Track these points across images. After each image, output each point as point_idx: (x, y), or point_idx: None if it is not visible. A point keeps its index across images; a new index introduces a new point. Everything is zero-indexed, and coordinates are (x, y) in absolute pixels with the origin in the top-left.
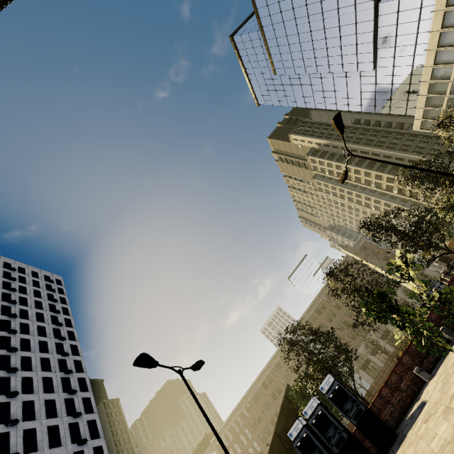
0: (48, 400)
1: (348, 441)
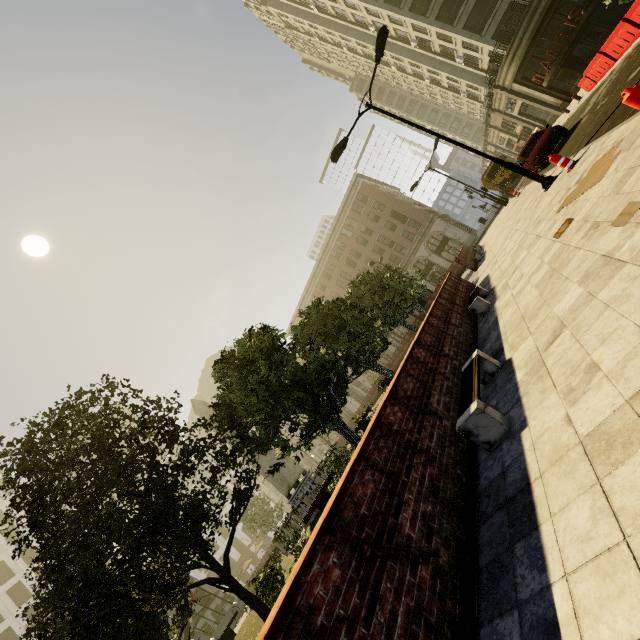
0: None
1: None
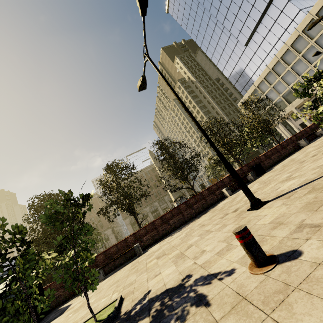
0: None
1: None
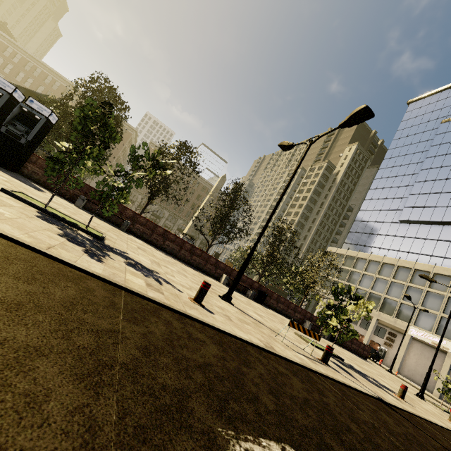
0: None
1: None
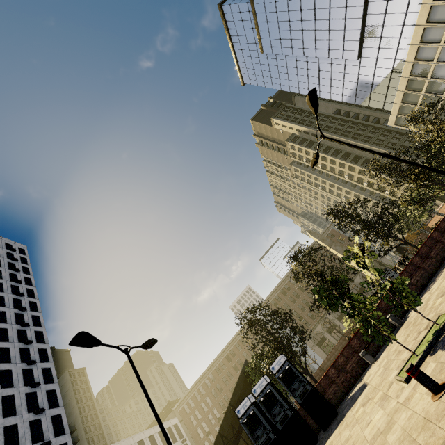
0: (4, 370)
1: (292, 419)
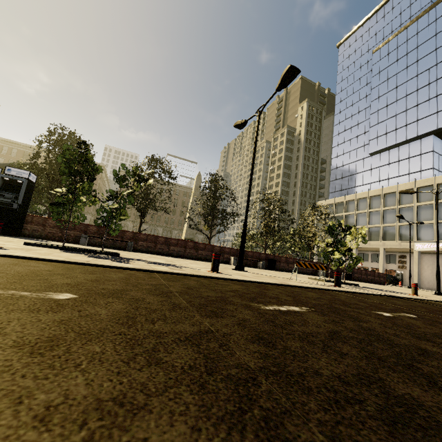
0: None
1: None
